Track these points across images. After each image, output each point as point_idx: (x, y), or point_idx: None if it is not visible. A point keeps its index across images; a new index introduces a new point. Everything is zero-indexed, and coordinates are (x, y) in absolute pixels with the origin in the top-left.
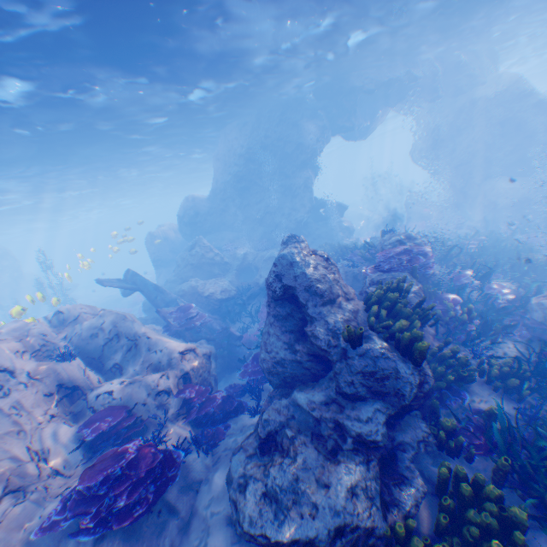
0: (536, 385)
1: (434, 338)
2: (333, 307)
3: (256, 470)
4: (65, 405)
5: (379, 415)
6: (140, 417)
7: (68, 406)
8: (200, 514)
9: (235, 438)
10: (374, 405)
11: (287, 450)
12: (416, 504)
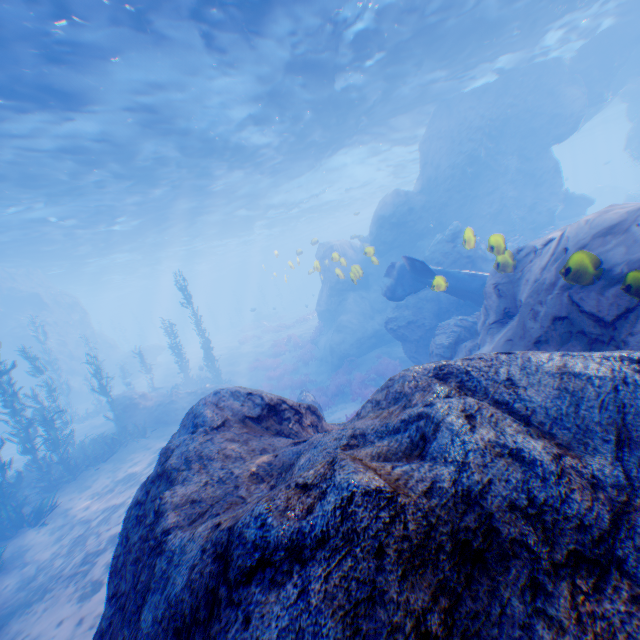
0: None
1: None
2: None
3: None
4: None
5: None
6: None
7: None
8: None
9: None
10: None
11: None
12: None
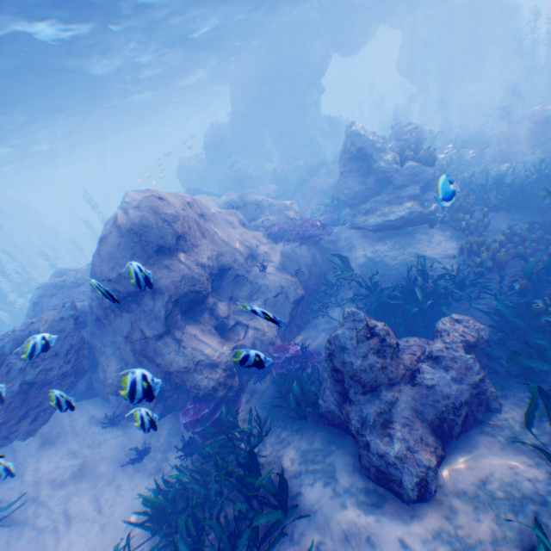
0: (482, 181)
1: None
2: (384, 155)
3: (367, 216)
4: None
5: (416, 188)
6: (287, 229)
7: None
8: (341, 244)
9: (341, 228)
10: (414, 185)
11: (379, 208)
12: (434, 209)
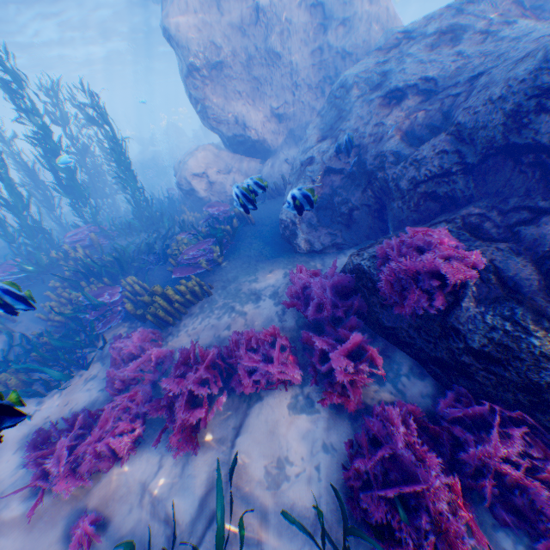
0: None
1: None
2: None
3: None
4: None
5: None
6: None
7: None
8: None
9: None
10: None
11: None
12: None
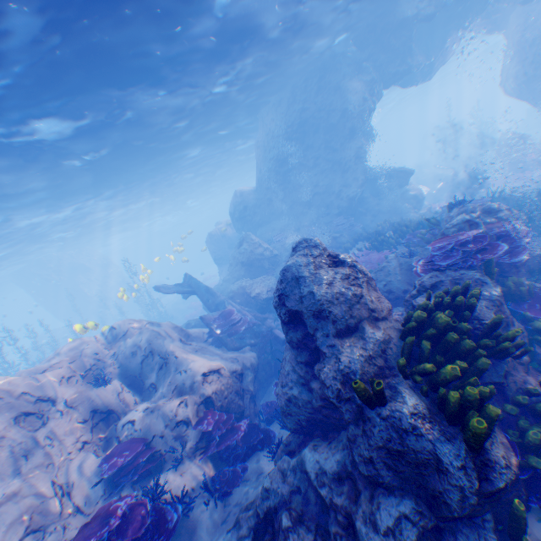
0: None
1: (529, 367)
2: (353, 337)
3: None
4: (101, 429)
5: (409, 530)
6: (158, 450)
7: (105, 429)
8: None
9: (246, 491)
10: (402, 509)
11: None
12: None
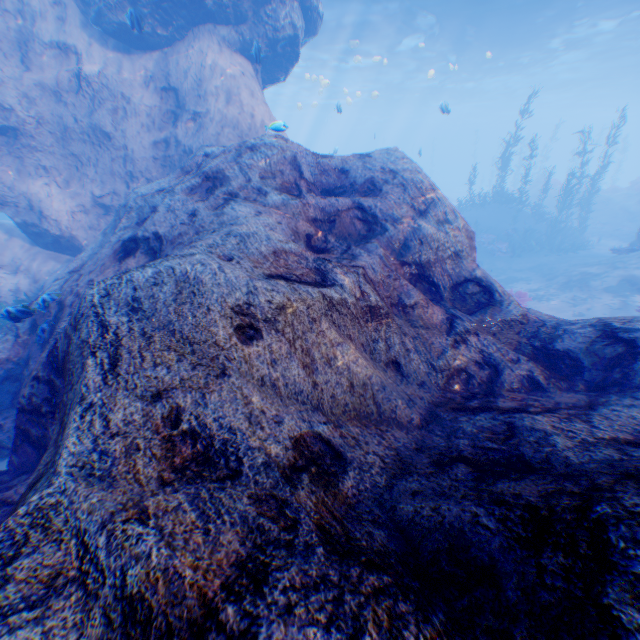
0: None
1: None
2: None
3: None
4: None
5: None
6: None
7: None
8: None
9: None
10: None
11: None
12: None
